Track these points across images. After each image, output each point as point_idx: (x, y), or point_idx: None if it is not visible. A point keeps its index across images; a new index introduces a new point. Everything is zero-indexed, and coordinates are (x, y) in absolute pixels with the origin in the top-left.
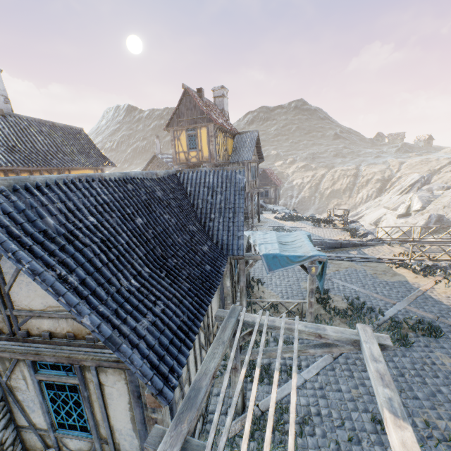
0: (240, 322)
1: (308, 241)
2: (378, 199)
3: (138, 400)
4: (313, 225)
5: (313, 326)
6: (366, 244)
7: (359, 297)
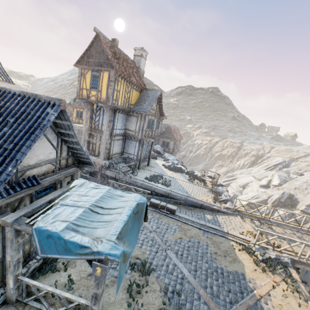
0: None
1: (126, 215)
2: (250, 169)
3: None
4: (189, 179)
5: None
6: (222, 211)
7: (183, 289)
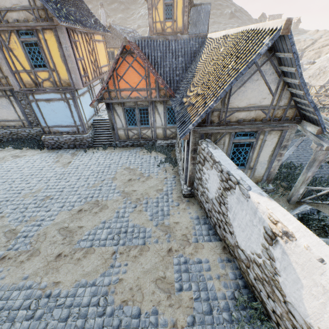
0: None
1: None
2: None
3: (280, 145)
4: None
5: None
6: None
7: None
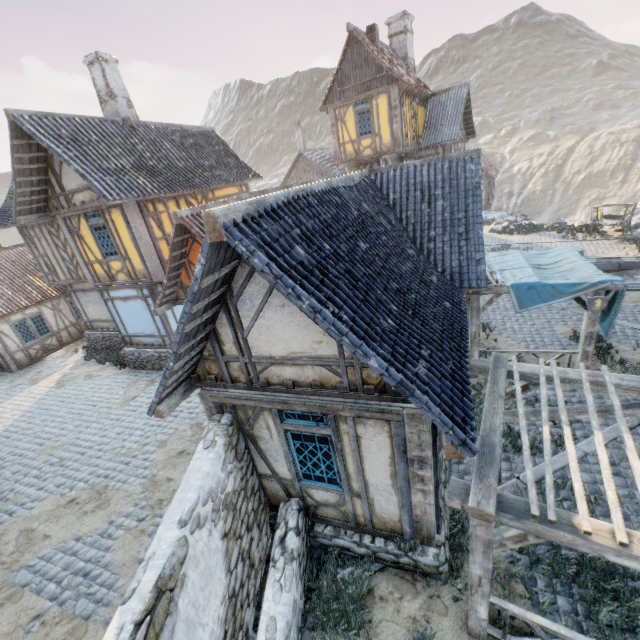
0: (515, 373)
1: (583, 260)
2: None
3: (403, 455)
4: (563, 237)
5: (635, 379)
6: None
7: None
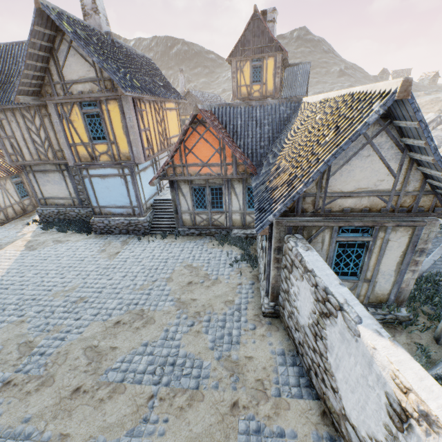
0: None
1: None
2: None
3: (414, 248)
4: None
5: None
6: None
7: None
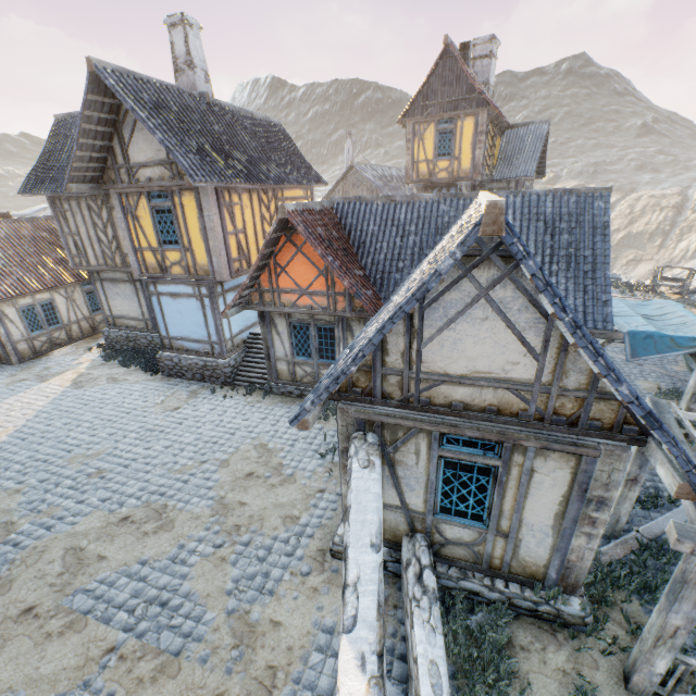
0: (684, 420)
1: (694, 316)
2: None
3: (583, 494)
4: (621, 292)
5: None
6: None
7: None
